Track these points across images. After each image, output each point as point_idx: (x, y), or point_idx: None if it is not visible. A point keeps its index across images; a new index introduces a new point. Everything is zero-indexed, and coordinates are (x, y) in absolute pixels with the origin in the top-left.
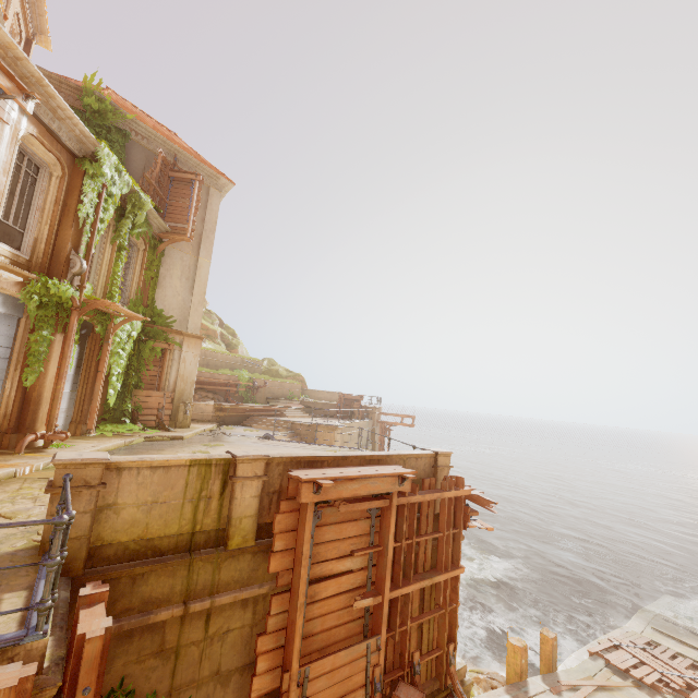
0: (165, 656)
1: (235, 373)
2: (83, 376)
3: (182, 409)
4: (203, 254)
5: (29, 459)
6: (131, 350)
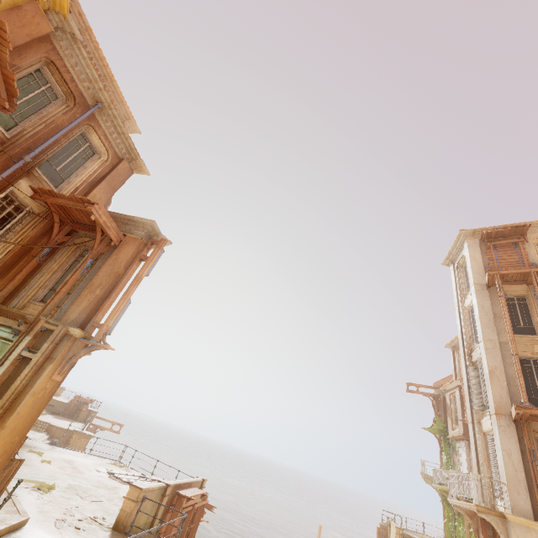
0: None
1: None
2: None
3: None
4: None
5: None
6: None
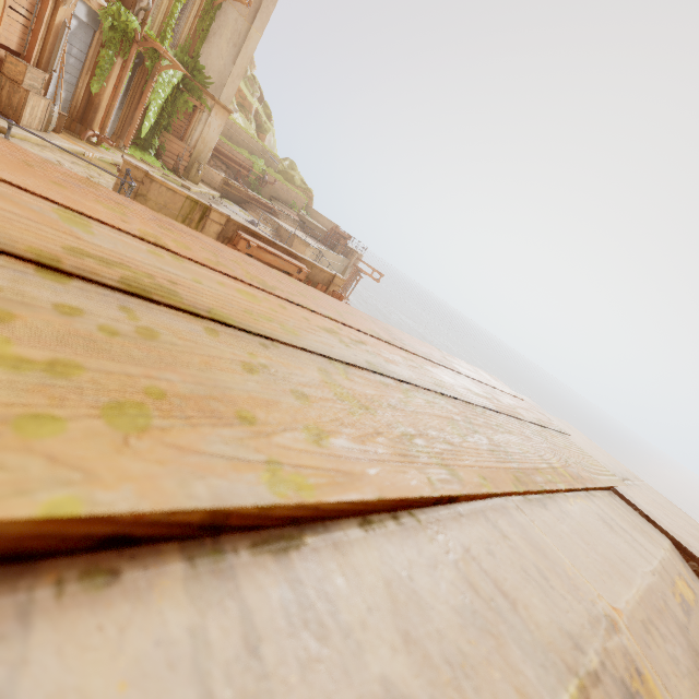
0: None
1: (251, 158)
2: (129, 100)
3: (196, 167)
4: (257, 25)
5: (90, 148)
6: (169, 94)
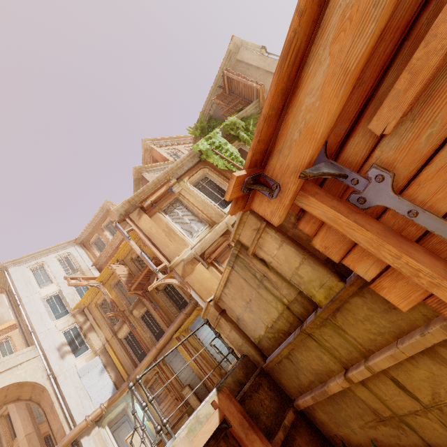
0: (393, 424)
1: None
2: None
3: None
4: None
5: None
6: None
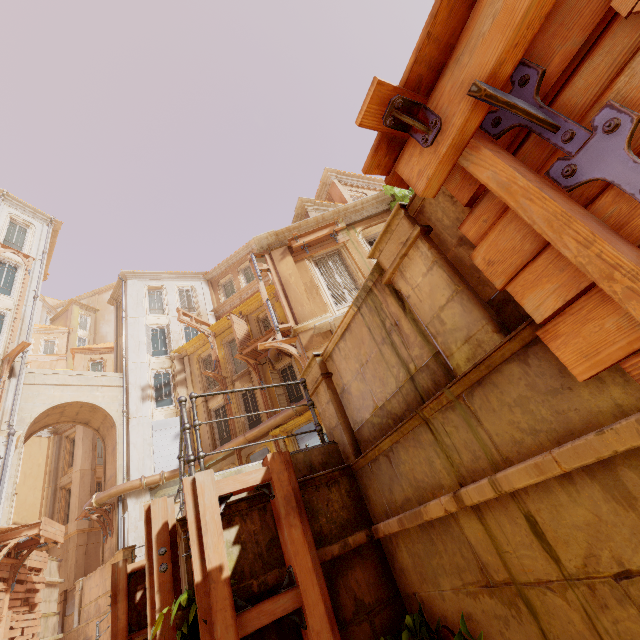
0: (504, 597)
1: None
2: None
3: None
4: None
5: None
6: None
